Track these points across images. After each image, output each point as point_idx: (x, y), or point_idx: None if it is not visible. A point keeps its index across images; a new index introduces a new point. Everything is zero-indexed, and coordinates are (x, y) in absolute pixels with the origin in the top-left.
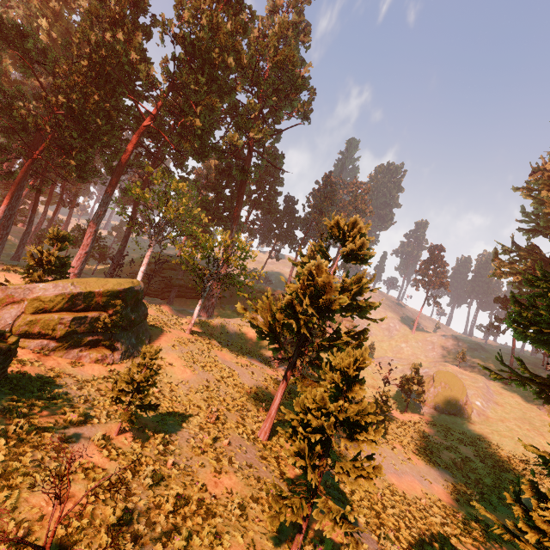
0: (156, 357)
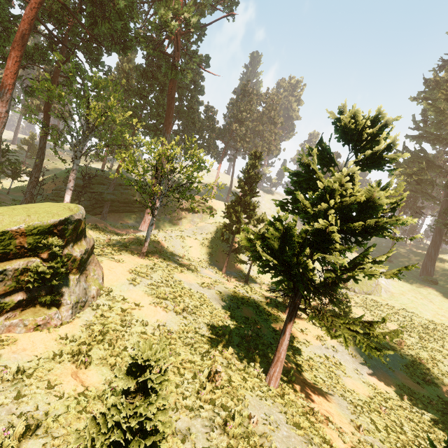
0: (162, 359)
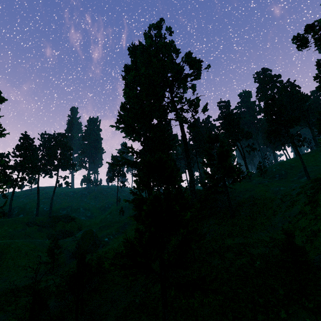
0: None
